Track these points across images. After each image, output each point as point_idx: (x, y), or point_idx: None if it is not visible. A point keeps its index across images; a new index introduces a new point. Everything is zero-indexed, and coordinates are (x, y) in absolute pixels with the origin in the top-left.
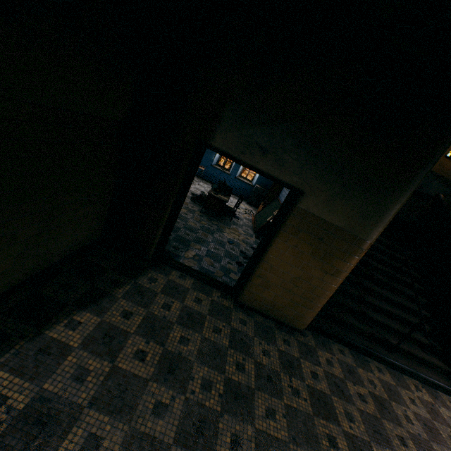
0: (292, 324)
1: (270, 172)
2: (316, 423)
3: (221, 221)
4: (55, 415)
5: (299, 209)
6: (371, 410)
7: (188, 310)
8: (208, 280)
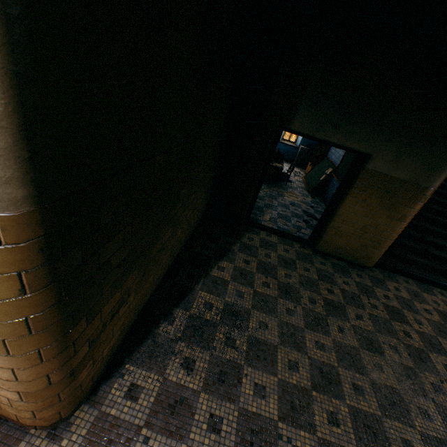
0: (361, 263)
1: (341, 143)
2: (393, 324)
3: (278, 187)
4: (238, 312)
5: (367, 170)
6: (436, 319)
7: (282, 257)
8: (287, 236)
